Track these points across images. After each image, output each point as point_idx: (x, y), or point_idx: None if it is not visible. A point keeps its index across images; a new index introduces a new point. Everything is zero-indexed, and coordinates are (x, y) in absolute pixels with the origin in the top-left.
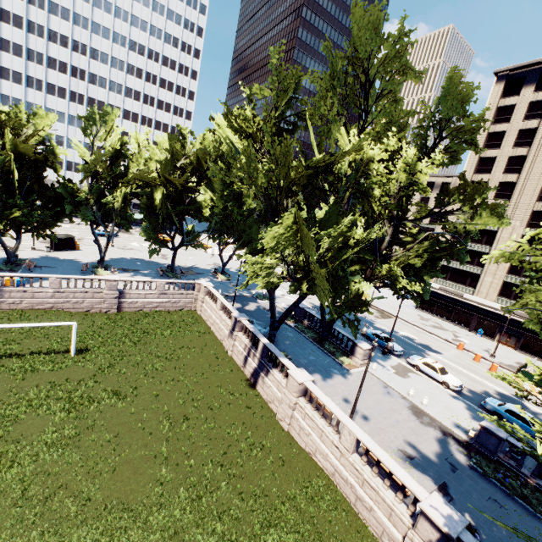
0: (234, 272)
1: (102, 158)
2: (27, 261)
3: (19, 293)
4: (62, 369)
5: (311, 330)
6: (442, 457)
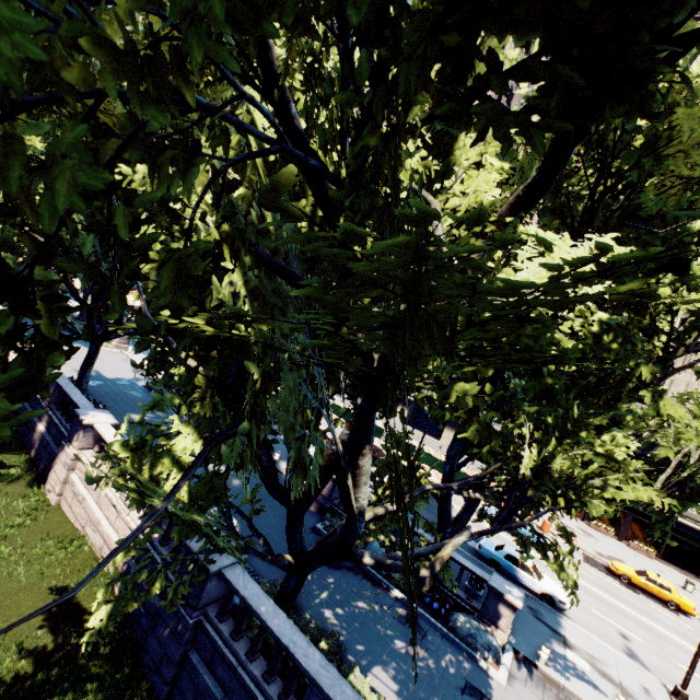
0: None
1: None
2: None
3: None
4: None
5: None
6: (121, 379)
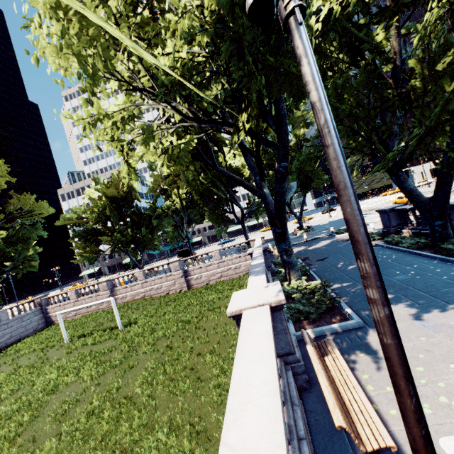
0: (323, 224)
1: (160, 178)
2: (150, 270)
3: (124, 289)
4: (101, 342)
5: (417, 237)
6: None
